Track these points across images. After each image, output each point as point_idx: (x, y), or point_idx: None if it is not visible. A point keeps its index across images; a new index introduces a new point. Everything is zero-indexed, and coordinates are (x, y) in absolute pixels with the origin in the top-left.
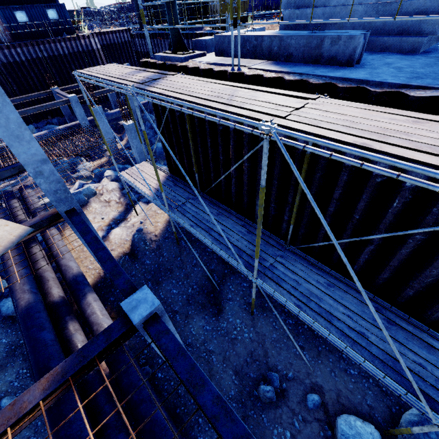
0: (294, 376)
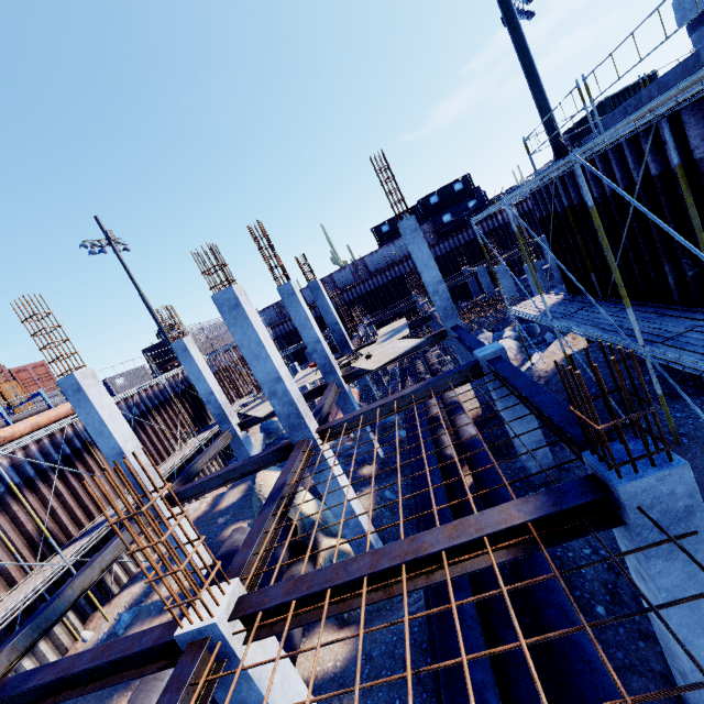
0: None
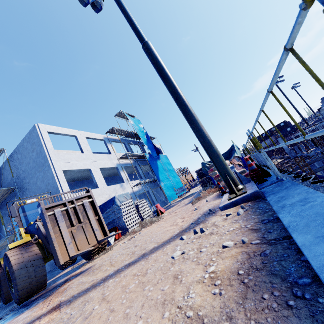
0: None
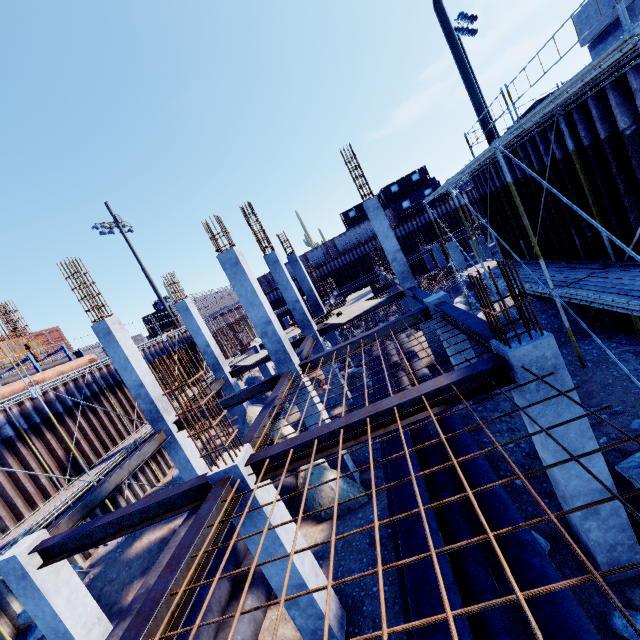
0: (624, 411)
